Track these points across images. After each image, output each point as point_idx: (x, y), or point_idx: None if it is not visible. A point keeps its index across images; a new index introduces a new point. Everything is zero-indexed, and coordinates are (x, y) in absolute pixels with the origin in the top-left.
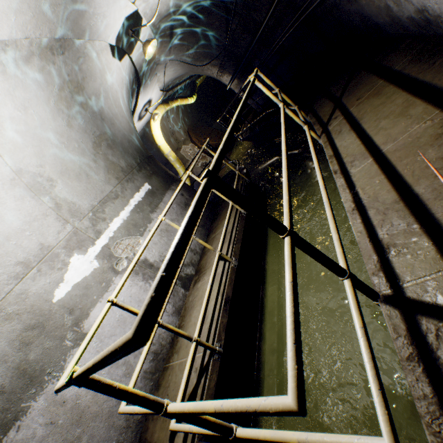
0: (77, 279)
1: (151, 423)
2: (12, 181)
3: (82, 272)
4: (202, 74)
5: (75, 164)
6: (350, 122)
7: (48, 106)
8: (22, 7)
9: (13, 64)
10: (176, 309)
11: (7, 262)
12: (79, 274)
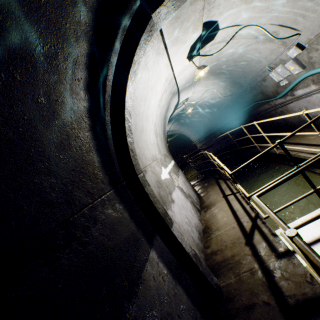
0: (165, 176)
1: (216, 256)
2: (154, 126)
3: (165, 175)
4: (183, 133)
5: (160, 134)
6: (293, 144)
7: (164, 110)
8: (186, 80)
9: (170, 92)
10: (199, 219)
11: (150, 152)
12: (165, 175)
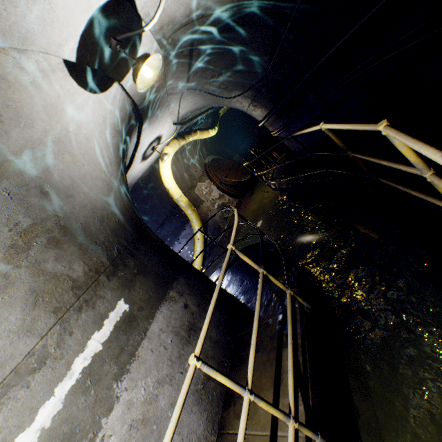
0: None
1: None
2: None
3: None
4: (228, 106)
5: None
6: None
7: None
8: None
9: None
10: None
11: None
12: None
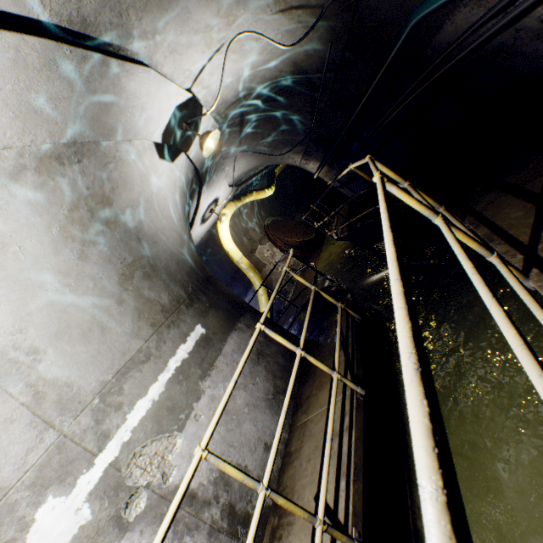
0: None
1: None
2: None
3: (53, 541)
4: (281, 163)
5: (85, 314)
6: None
7: (48, 236)
8: None
9: None
10: None
11: None
12: None
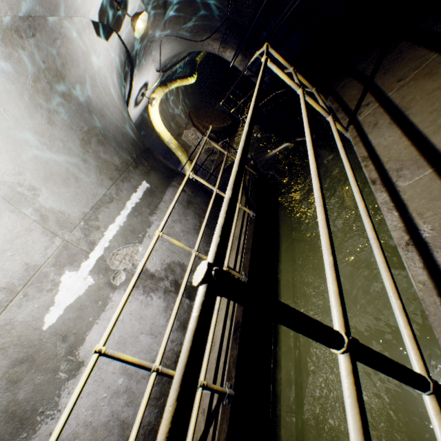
0: (69, 301)
1: None
2: None
3: (74, 291)
4: (202, 50)
5: (61, 167)
6: (390, 112)
7: (22, 102)
8: None
9: None
10: (181, 323)
11: None
12: (71, 294)
